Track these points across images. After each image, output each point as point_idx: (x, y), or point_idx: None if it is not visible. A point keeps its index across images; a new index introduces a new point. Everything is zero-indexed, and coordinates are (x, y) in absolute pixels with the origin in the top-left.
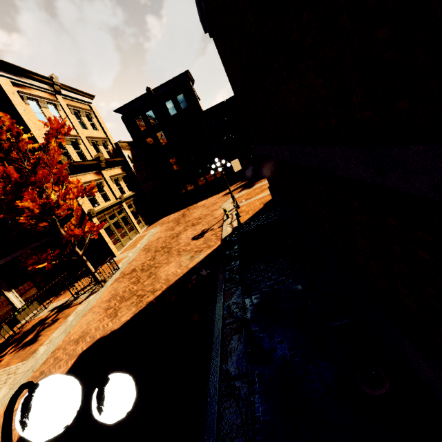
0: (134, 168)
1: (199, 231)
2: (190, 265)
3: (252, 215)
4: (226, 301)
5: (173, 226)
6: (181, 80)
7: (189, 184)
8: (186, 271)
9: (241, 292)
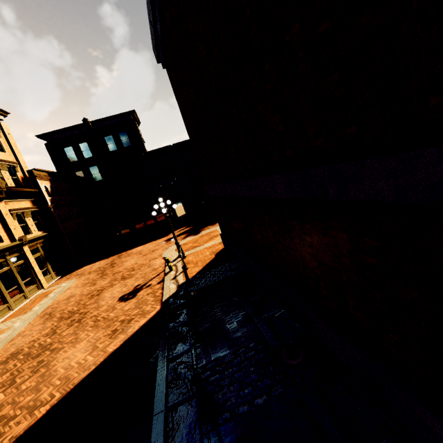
0: (51, 202)
1: (131, 287)
2: (110, 347)
3: (202, 268)
4: (171, 440)
5: (95, 278)
6: (126, 118)
7: (124, 226)
8: (103, 359)
9: (198, 415)
